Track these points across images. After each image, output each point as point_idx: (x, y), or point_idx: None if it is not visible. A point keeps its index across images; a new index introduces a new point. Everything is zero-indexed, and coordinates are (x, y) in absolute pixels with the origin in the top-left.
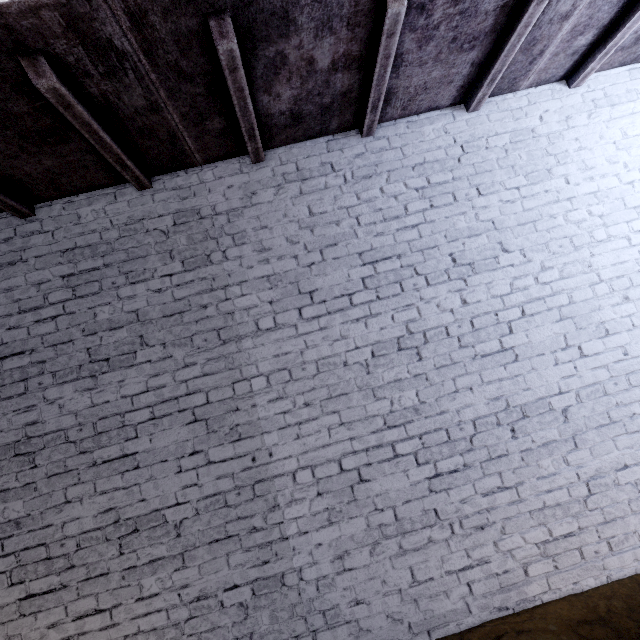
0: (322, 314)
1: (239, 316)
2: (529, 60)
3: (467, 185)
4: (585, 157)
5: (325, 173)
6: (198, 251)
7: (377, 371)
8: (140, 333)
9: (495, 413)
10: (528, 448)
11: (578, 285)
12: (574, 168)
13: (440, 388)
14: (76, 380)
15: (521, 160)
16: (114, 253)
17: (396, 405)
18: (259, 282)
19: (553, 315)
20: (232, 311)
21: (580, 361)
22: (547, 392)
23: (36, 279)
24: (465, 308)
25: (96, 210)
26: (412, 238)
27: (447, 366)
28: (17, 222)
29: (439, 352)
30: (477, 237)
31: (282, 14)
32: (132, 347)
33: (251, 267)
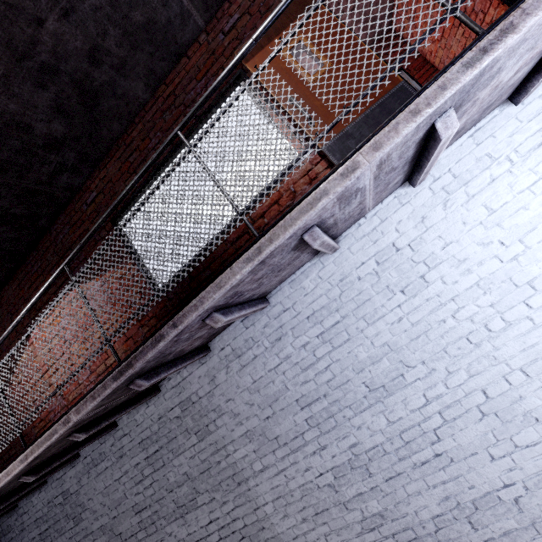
0: (288, 453)
1: (240, 465)
2: (356, 215)
3: (354, 319)
4: (454, 251)
5: (250, 346)
6: (200, 426)
7: (342, 489)
8: (193, 486)
9: (449, 510)
10: (490, 537)
11: (490, 380)
12: (447, 266)
13: (394, 495)
14: (175, 520)
15: (393, 278)
16: (161, 439)
17: (365, 513)
18: (242, 439)
19: (474, 415)
20: (234, 462)
21: (516, 452)
22: (492, 486)
23: (134, 463)
24: (391, 426)
25: (142, 414)
26: (328, 378)
27: (394, 477)
28: (113, 432)
29: (383, 466)
30: (379, 362)
31: (162, 357)
32: (193, 496)
33: (233, 429)
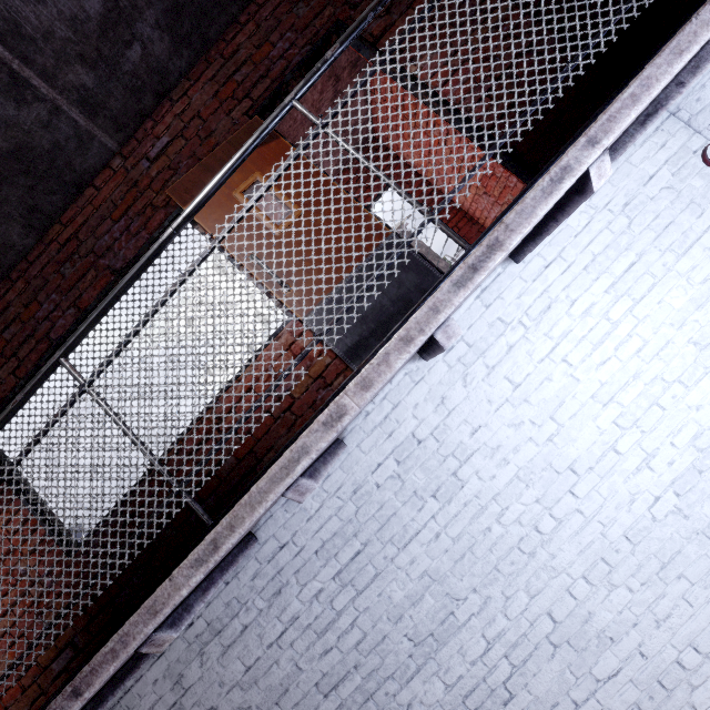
0: None
1: None
2: None
3: (380, 544)
4: (485, 437)
5: (235, 612)
6: None
7: None
8: None
9: None
10: None
11: (554, 599)
12: (480, 457)
13: None
14: None
15: (420, 481)
16: None
17: None
18: None
19: (545, 650)
20: None
21: (600, 689)
22: None
23: None
24: (450, 691)
25: None
26: (357, 639)
27: None
28: None
29: None
30: (421, 601)
31: None
32: None
33: None
